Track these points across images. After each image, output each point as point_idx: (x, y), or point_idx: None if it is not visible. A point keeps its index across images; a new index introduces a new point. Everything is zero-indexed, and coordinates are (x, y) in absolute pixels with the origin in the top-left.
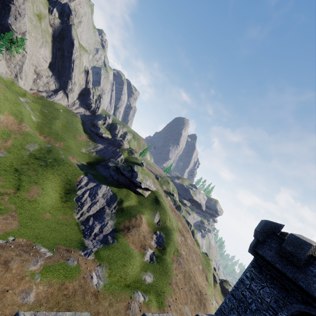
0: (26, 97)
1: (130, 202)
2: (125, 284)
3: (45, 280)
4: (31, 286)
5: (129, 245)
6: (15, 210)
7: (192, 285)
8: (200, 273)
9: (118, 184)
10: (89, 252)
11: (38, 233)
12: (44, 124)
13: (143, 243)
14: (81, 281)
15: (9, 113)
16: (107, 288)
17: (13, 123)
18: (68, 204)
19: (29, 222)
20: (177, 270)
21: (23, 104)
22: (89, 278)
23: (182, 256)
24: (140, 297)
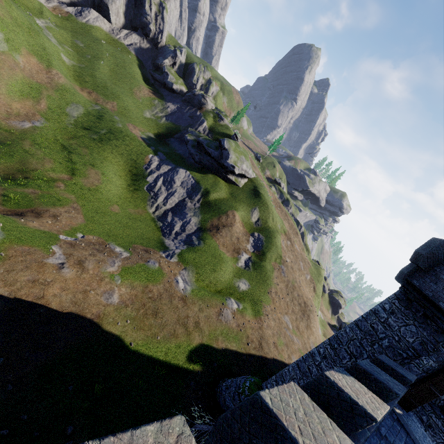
0: (45, 17)
1: (219, 194)
2: (215, 290)
3: (126, 282)
4: (113, 287)
5: (219, 248)
6: (75, 201)
7: (296, 296)
8: (307, 283)
9: (201, 168)
10: (171, 253)
11: (109, 230)
12: (83, 69)
13: (236, 246)
14: (165, 285)
15: (28, 52)
16: (195, 293)
17: (38, 69)
18: (138, 195)
19: (96, 217)
20: (279, 279)
21: (43, 32)
22: (174, 282)
23: (286, 263)
24: (233, 305)
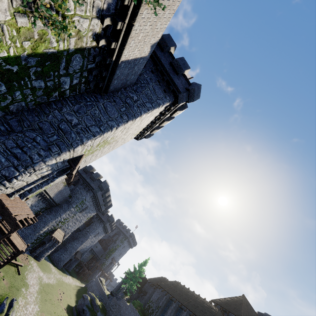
0: None
1: None
2: None
3: None
4: None
5: None
6: None
7: None
8: None
9: None
10: None
11: None
12: None
13: None
14: None
15: None
16: None
17: None
18: None
19: None
20: None
21: None
22: None
23: None
24: None
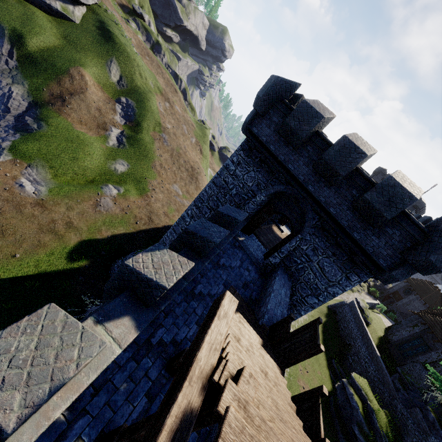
0: None
1: (43, 39)
2: (86, 181)
3: None
4: None
5: (74, 128)
6: None
7: (182, 163)
8: (193, 147)
9: None
10: None
11: None
12: None
13: (100, 120)
14: (3, 195)
15: None
16: (56, 192)
17: None
18: None
19: None
20: (162, 150)
21: None
22: (17, 187)
23: (167, 130)
24: (112, 191)
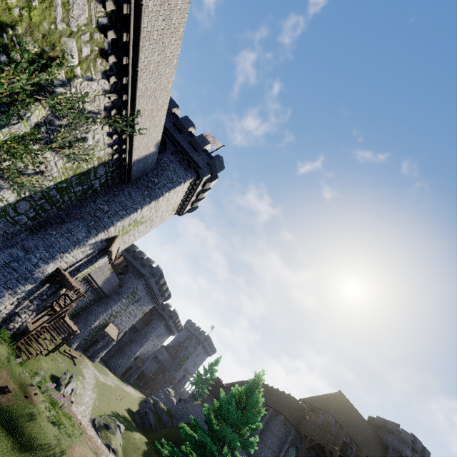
0: None
1: None
2: None
3: None
4: None
5: None
6: None
7: None
8: None
9: None
10: None
11: None
12: None
13: None
14: None
15: None
16: None
17: None
18: None
19: None
20: None
21: None
22: None
23: None
24: None
